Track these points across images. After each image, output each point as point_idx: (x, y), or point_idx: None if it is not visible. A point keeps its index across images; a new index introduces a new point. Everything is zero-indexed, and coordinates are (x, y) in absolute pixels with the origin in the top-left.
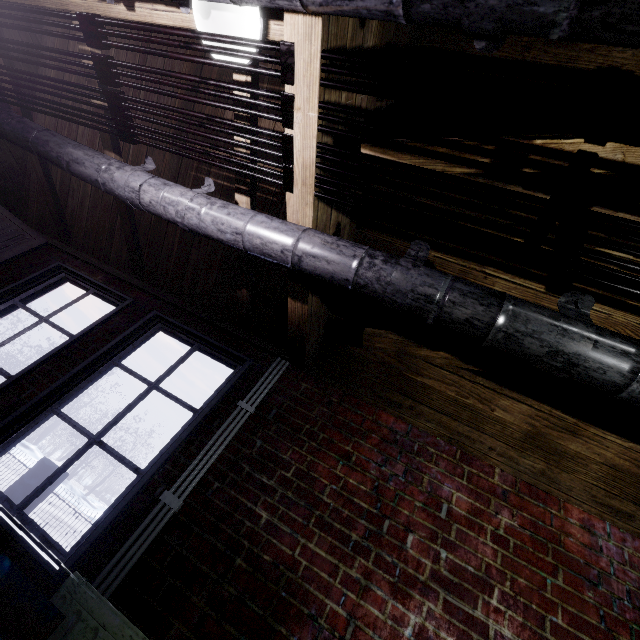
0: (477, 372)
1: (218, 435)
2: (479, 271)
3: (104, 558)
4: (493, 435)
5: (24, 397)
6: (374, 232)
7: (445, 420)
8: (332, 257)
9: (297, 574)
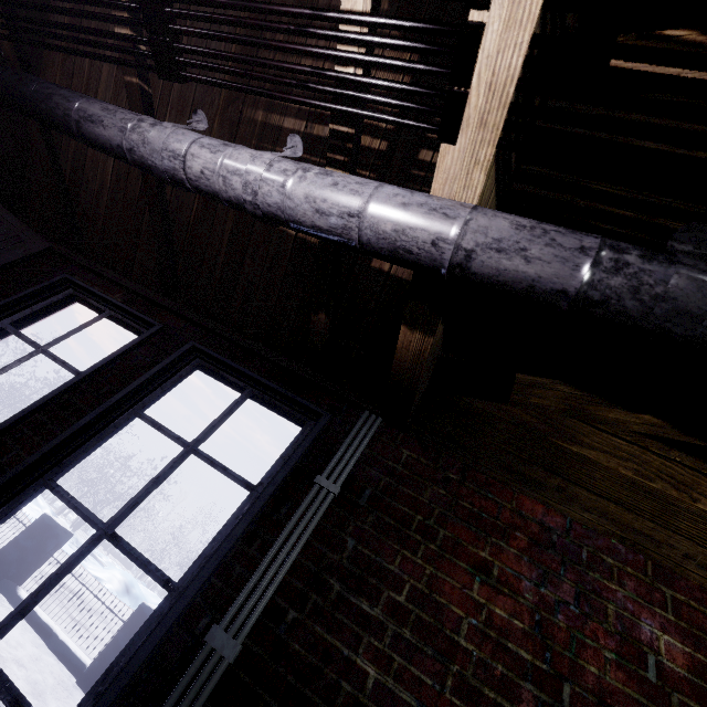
0: (672, 443)
1: (289, 530)
2: None
3: None
4: (692, 537)
5: (4, 462)
6: None
7: (613, 510)
8: (536, 251)
9: None
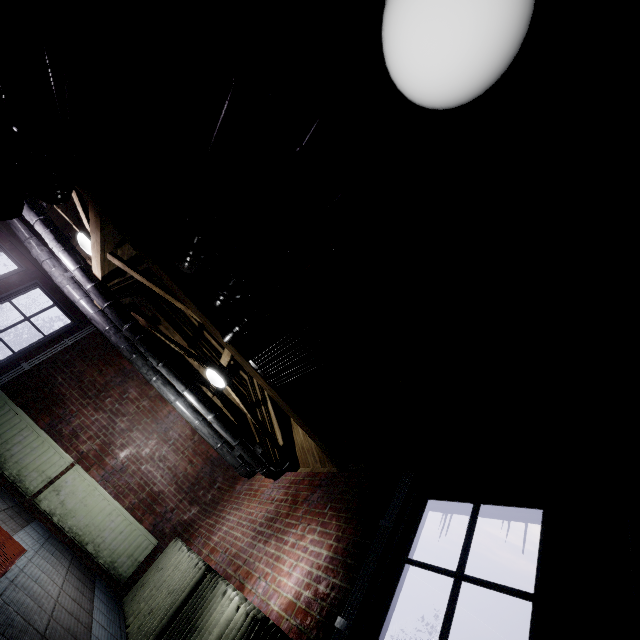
0: None
1: (52, 349)
2: (173, 330)
3: None
4: None
5: None
6: (145, 299)
7: None
8: (100, 325)
9: (65, 398)
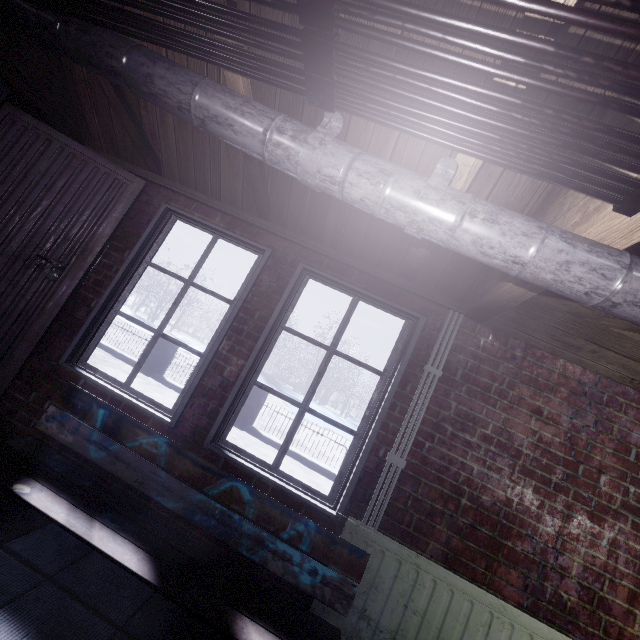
0: None
1: (415, 401)
2: None
3: (361, 503)
4: None
5: (226, 376)
6: None
7: (631, 364)
8: None
9: (512, 508)
